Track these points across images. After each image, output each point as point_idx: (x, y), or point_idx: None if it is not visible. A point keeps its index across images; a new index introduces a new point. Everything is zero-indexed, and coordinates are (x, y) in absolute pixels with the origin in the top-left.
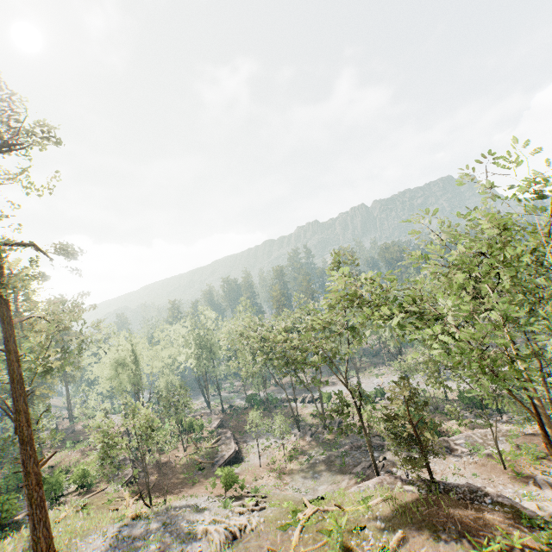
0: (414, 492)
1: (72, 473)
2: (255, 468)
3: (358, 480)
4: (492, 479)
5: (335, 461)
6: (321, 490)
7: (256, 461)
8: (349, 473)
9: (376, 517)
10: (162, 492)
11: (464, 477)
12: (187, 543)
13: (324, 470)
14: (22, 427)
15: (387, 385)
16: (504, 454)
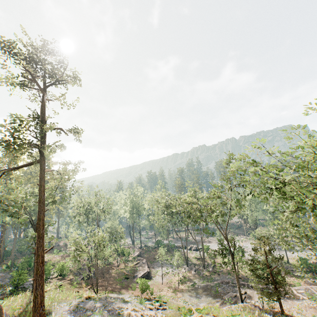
0: None
1: (55, 267)
2: (159, 284)
3: (227, 303)
4: None
5: (211, 288)
6: (201, 305)
7: (160, 280)
8: (221, 298)
9: None
10: (103, 287)
11: (306, 316)
12: None
13: (204, 293)
14: (40, 228)
15: (246, 248)
16: None
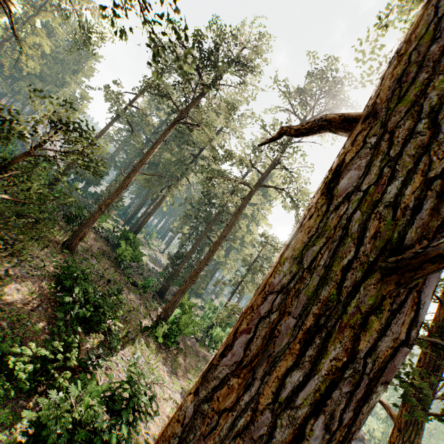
0: None
1: None
2: None
3: None
4: None
5: None
6: None
7: None
8: None
9: None
10: None
11: None
12: None
13: None
14: None
15: None
16: None
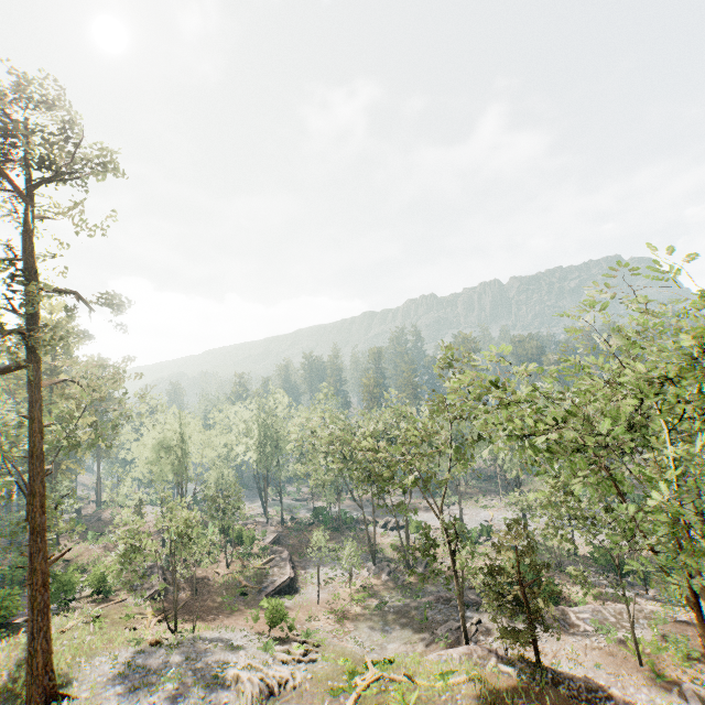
0: (512, 674)
1: (89, 572)
2: (312, 605)
3: (440, 645)
4: (622, 676)
5: (414, 613)
6: (390, 649)
7: (314, 596)
8: (431, 632)
9: (456, 701)
10: (192, 616)
11: (583, 666)
12: (212, 690)
13: (399, 623)
14: (36, 513)
15: (498, 523)
16: (642, 643)
